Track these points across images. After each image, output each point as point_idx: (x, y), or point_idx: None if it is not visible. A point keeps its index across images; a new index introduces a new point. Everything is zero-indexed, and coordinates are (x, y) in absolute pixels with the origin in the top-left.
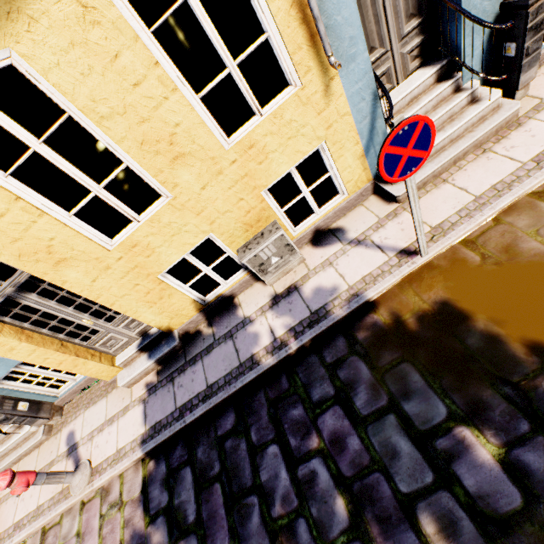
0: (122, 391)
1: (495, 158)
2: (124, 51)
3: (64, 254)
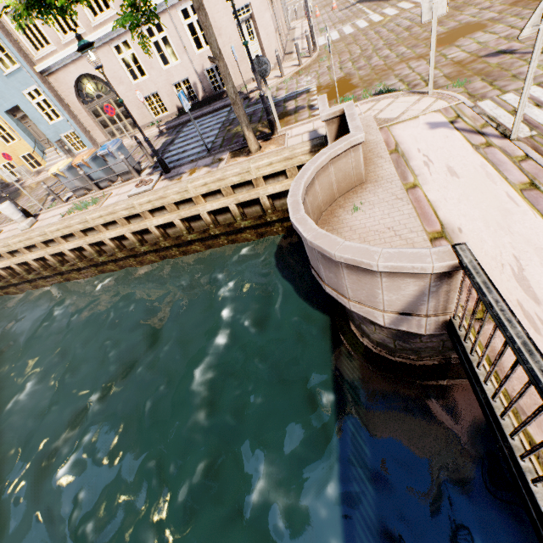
0: None
1: None
2: None
3: None
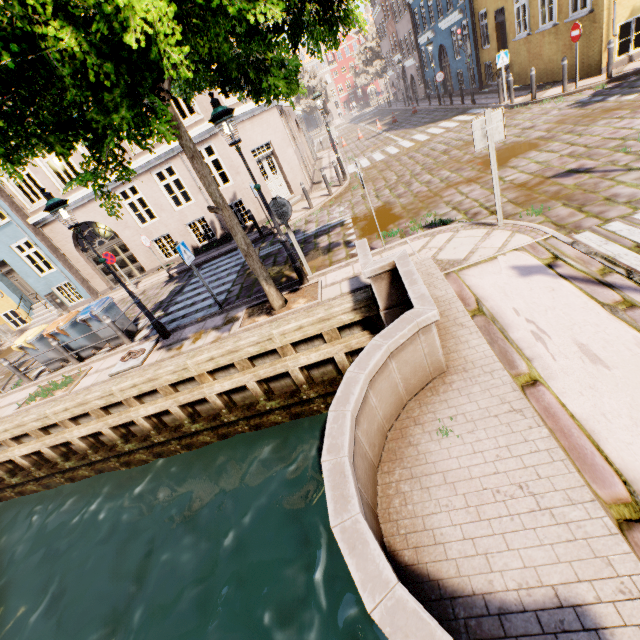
0: None
1: None
2: None
3: None
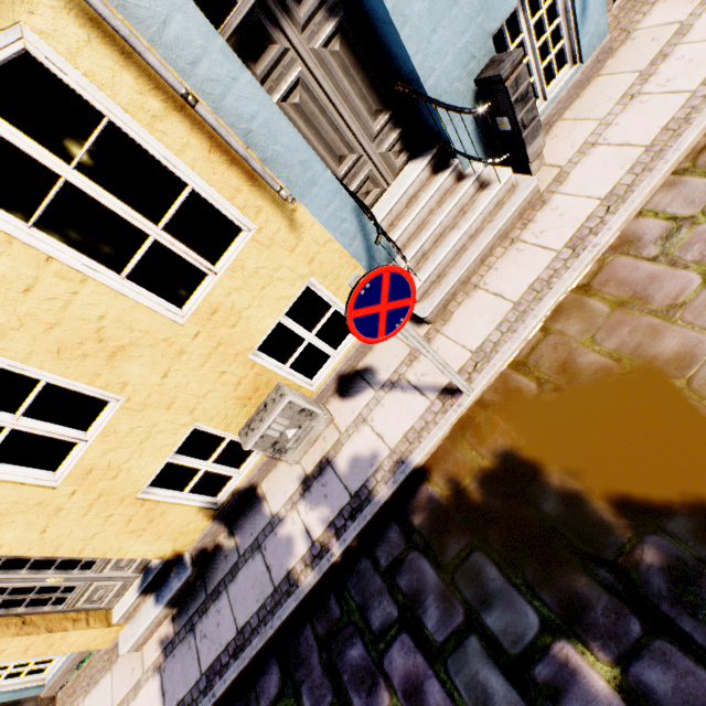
0: (131, 657)
1: (525, 249)
2: None
3: None
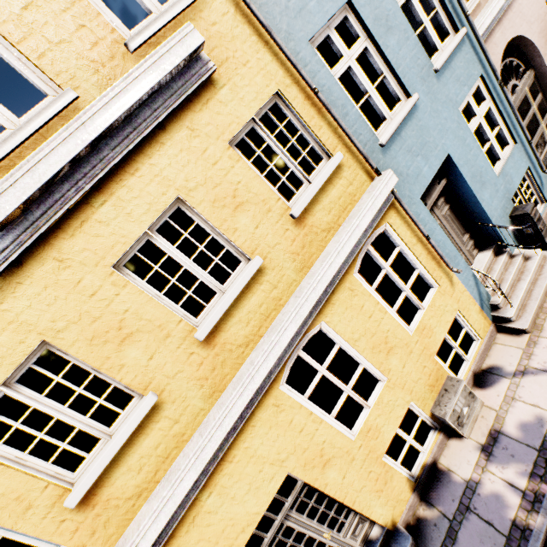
0: None
1: None
2: (365, 303)
3: (328, 454)
